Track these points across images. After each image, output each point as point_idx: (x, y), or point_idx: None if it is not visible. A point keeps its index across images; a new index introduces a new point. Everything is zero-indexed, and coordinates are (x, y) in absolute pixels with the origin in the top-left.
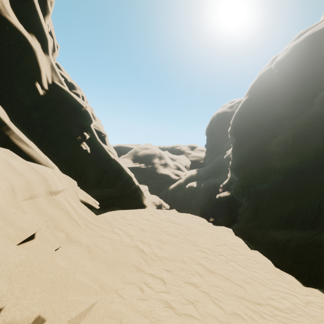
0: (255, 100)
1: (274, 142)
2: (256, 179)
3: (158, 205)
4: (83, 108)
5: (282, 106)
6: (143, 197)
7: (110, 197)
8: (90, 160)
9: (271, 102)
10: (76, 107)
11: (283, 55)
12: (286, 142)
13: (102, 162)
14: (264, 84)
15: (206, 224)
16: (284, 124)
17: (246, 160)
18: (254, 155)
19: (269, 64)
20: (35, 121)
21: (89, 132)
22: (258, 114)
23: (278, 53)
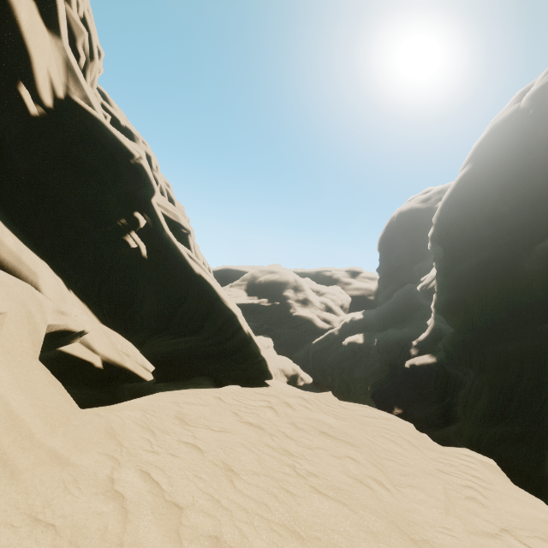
0: (487, 172)
1: (539, 250)
2: (498, 331)
3: (290, 375)
4: (133, 159)
5: None
6: (258, 359)
7: (191, 355)
8: (148, 273)
9: (524, 171)
10: (119, 155)
11: (547, 77)
12: None
13: (173, 279)
14: (506, 139)
15: (419, 439)
16: None
17: (473, 291)
18: (490, 281)
19: (513, 103)
20: (21, 176)
21: (147, 214)
22: (494, 199)
23: (532, 81)
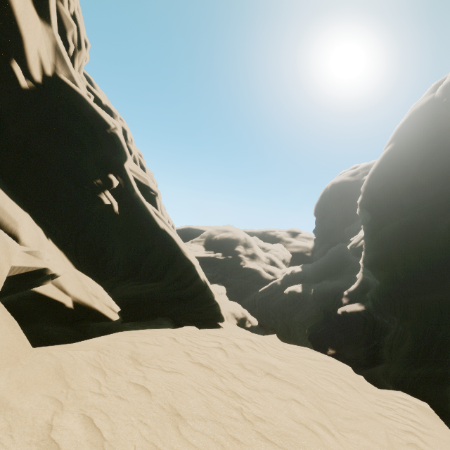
0: (407, 149)
1: None
2: (418, 284)
3: (240, 318)
4: (109, 129)
5: None
6: (212, 303)
7: (155, 299)
8: (119, 227)
9: (440, 148)
10: (97, 125)
11: None
12: None
13: (141, 233)
14: (424, 122)
15: (358, 381)
16: None
17: (396, 249)
18: (411, 241)
19: (429, 94)
20: (11, 140)
21: (120, 176)
22: (414, 172)
23: (445, 76)
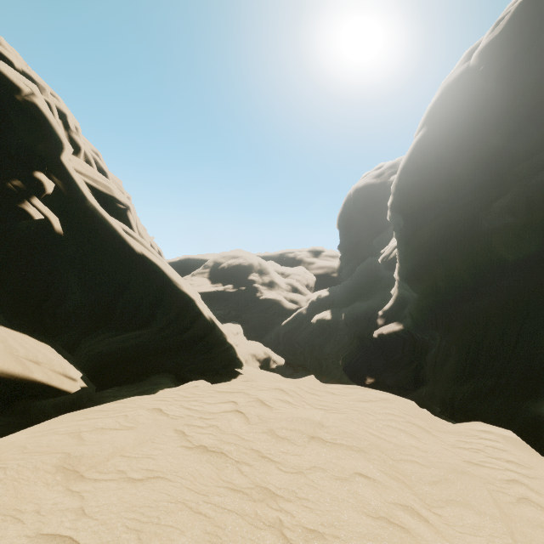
0: (441, 134)
1: (497, 207)
2: (461, 292)
3: (262, 359)
4: (20, 95)
5: (505, 134)
6: (225, 347)
7: (145, 351)
8: (69, 255)
9: (478, 129)
10: None
11: (497, 31)
12: (531, 202)
13: (106, 261)
14: (459, 98)
15: (428, 419)
16: (515, 169)
17: (435, 255)
18: (451, 243)
19: (462, 63)
20: None
21: (57, 176)
22: (450, 161)
23: (479, 39)
